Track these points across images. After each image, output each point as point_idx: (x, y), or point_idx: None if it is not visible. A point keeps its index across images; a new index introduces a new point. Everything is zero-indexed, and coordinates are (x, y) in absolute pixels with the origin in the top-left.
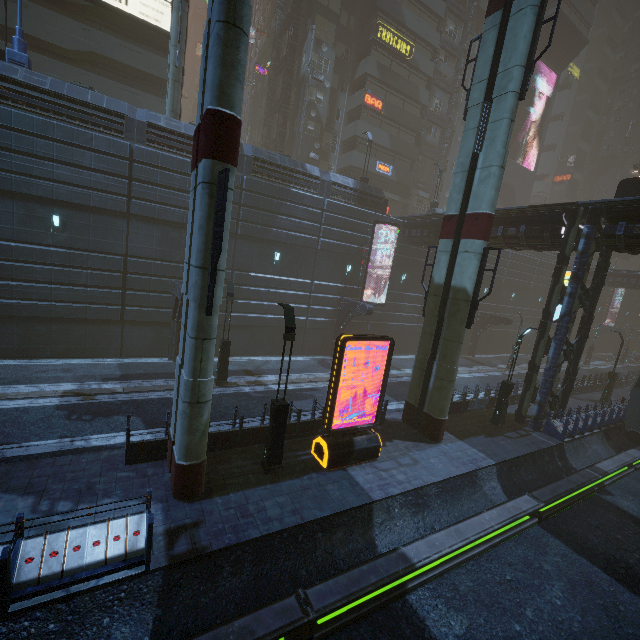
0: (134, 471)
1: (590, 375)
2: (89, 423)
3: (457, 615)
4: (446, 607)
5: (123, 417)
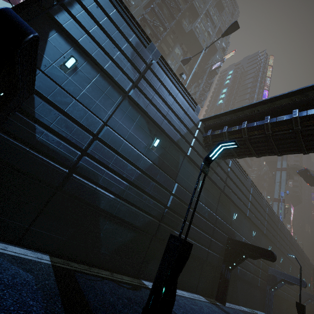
0: None
1: None
2: None
3: None
4: None
5: None
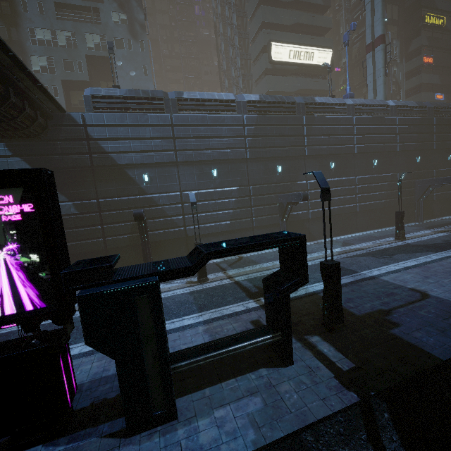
0: None
1: None
2: None
3: None
4: None
5: None
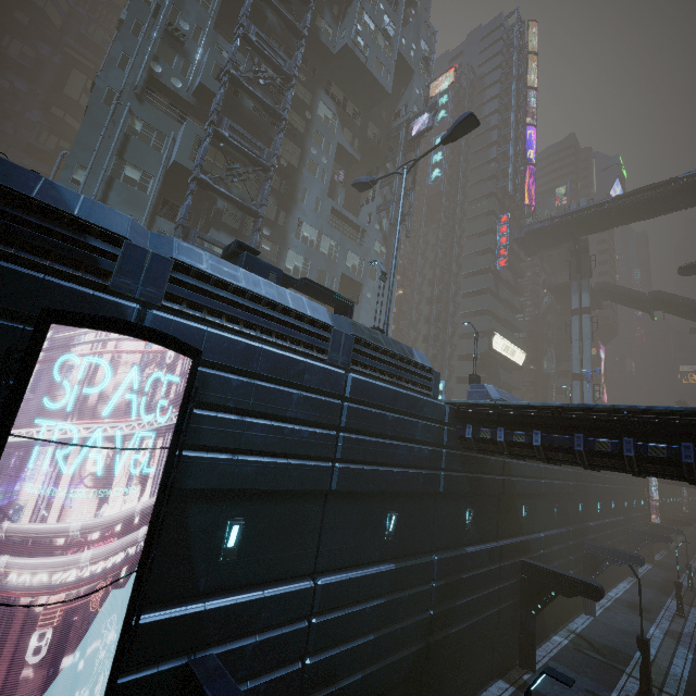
0: None
1: None
2: None
3: None
4: None
5: None
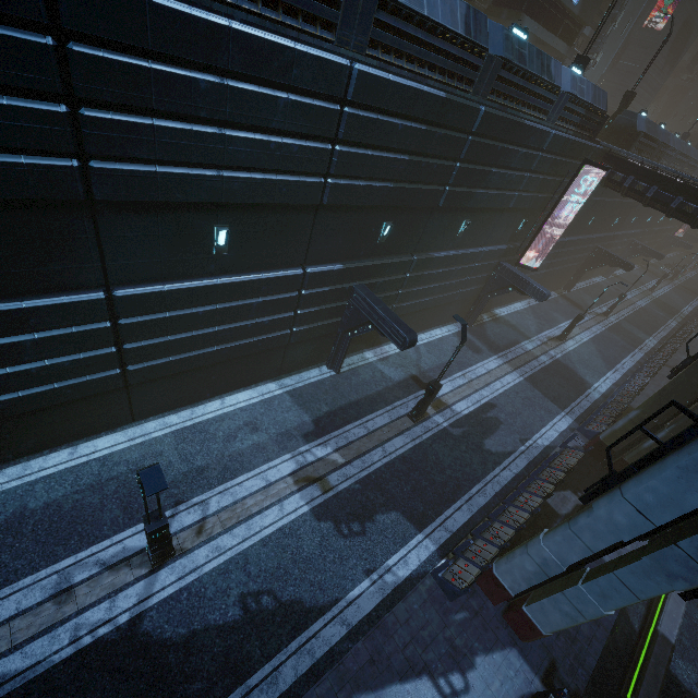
0: (463, 609)
1: (677, 332)
2: (367, 538)
3: (689, 665)
4: (681, 660)
5: (385, 516)
